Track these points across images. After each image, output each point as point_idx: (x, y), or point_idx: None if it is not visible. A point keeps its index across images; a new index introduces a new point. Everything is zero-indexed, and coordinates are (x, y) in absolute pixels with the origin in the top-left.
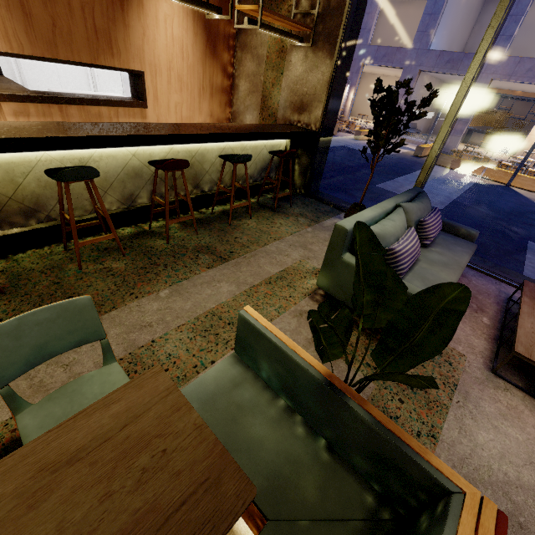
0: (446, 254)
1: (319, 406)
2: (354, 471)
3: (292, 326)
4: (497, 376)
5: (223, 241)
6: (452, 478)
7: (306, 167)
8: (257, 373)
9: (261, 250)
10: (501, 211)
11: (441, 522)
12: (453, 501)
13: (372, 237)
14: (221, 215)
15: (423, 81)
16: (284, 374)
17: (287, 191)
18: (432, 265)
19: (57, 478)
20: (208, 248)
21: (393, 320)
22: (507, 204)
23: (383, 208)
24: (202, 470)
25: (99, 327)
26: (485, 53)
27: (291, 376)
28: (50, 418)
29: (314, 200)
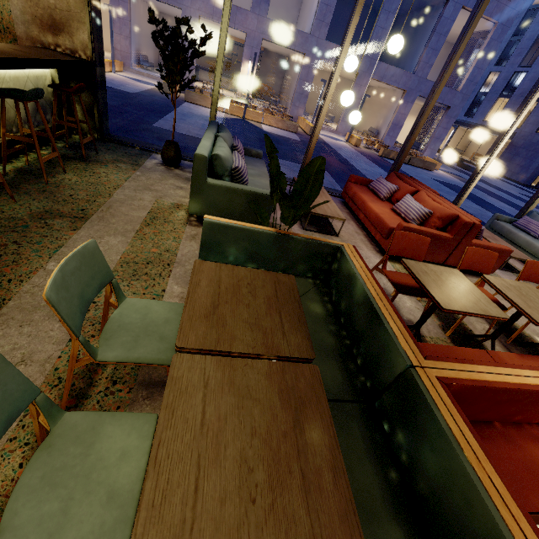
0: (255, 169)
1: (276, 251)
2: (299, 276)
3: (195, 246)
4: (307, 230)
5: (59, 201)
6: (338, 243)
7: (90, 106)
8: (224, 262)
9: (111, 201)
10: (250, 139)
11: (343, 255)
12: (342, 248)
13: (271, 144)
14: (21, 175)
15: (136, 4)
16: (250, 246)
17: (76, 138)
18: (254, 177)
19: (219, 314)
20: (50, 213)
21: (294, 188)
22: (251, 133)
23: (211, 138)
24: (270, 280)
25: (108, 268)
26: (230, 4)
27: (255, 244)
28: (127, 344)
29: (115, 144)
